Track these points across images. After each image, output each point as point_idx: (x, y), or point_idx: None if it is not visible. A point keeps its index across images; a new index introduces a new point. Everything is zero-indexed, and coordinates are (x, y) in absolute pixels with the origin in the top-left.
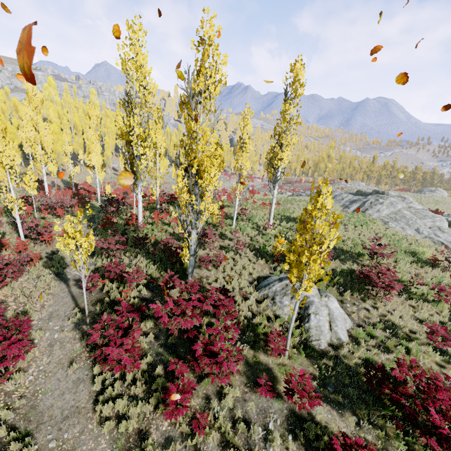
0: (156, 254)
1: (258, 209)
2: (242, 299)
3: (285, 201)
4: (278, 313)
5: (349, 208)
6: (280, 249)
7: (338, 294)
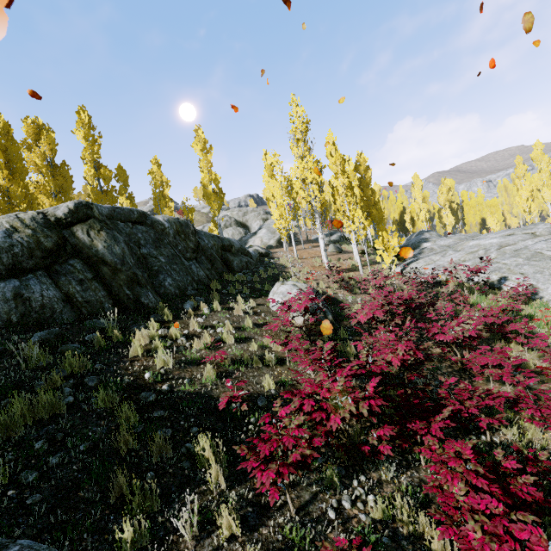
0: None
1: None
2: None
3: None
4: None
5: None
6: None
7: None
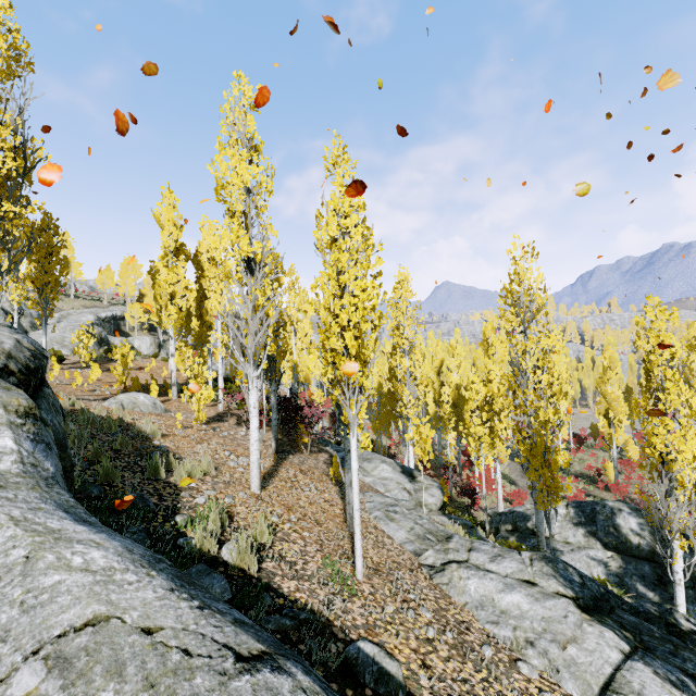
0: (582, 477)
1: None
2: None
3: None
4: None
5: None
6: None
7: None
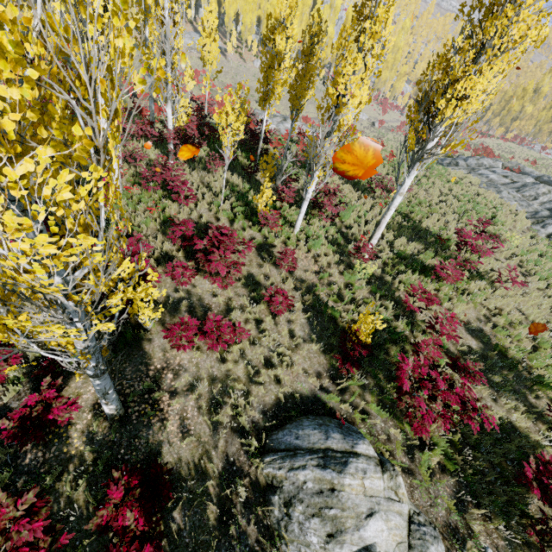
0: None
1: (365, 189)
2: (223, 467)
3: (422, 178)
4: (286, 550)
5: (546, 226)
6: (363, 337)
7: (455, 510)
